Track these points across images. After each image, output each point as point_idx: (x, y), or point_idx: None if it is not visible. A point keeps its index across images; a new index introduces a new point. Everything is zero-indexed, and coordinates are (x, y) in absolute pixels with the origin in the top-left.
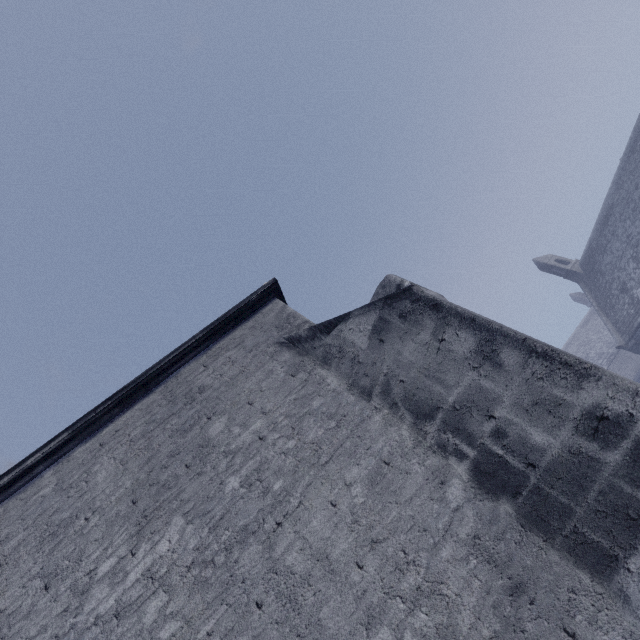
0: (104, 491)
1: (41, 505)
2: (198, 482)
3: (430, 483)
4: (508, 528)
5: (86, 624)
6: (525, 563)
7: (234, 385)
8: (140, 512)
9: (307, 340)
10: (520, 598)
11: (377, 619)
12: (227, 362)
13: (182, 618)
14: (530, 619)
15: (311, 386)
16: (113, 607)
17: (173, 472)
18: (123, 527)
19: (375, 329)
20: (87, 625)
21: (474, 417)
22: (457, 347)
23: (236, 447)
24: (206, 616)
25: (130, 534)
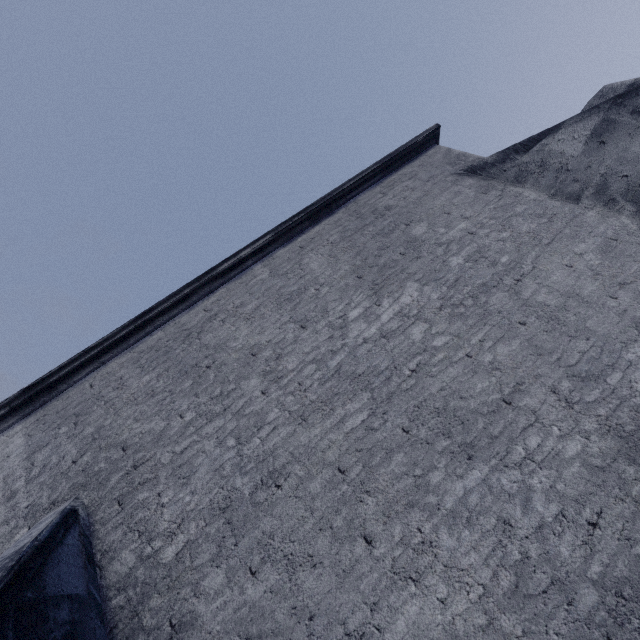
0: (323, 273)
1: (263, 285)
2: (419, 262)
3: None
4: None
5: (356, 343)
6: None
7: (422, 203)
8: (369, 282)
9: (495, 165)
10: None
11: None
12: (406, 189)
13: (449, 335)
14: None
15: (508, 199)
16: (377, 333)
17: (389, 258)
18: (357, 291)
19: (595, 133)
20: (358, 343)
21: None
22: None
23: (447, 240)
24: (473, 332)
25: (367, 295)
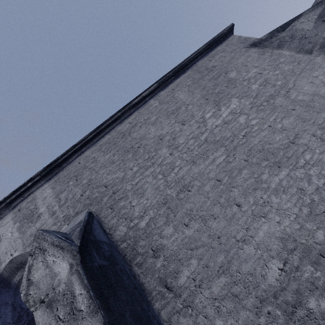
0: (187, 100)
1: (157, 108)
2: (236, 89)
3: None
4: None
5: (212, 128)
6: None
7: (231, 62)
8: (212, 101)
9: (266, 40)
10: None
11: None
12: (221, 57)
13: (258, 118)
14: None
15: (275, 56)
16: (222, 122)
17: (220, 89)
18: (207, 106)
19: (320, 16)
20: (213, 128)
21: None
22: None
23: (248, 78)
24: (269, 116)
25: (213, 106)
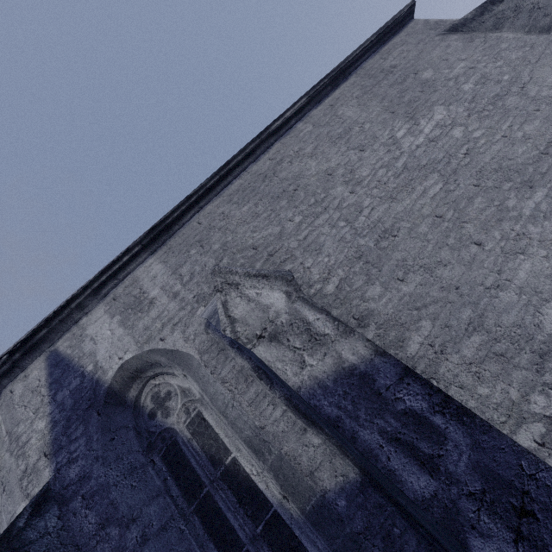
0: (360, 117)
1: (312, 134)
2: (438, 94)
3: None
4: None
5: (411, 149)
6: None
7: (421, 58)
8: (402, 114)
9: (474, 19)
10: None
11: None
12: (402, 52)
13: (483, 129)
14: None
15: (492, 41)
16: (425, 140)
17: (411, 96)
18: (395, 121)
19: None
20: (413, 149)
21: None
22: None
23: (454, 76)
24: (501, 123)
25: (405, 121)
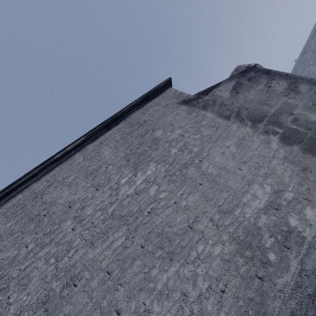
0: (110, 158)
1: (79, 165)
2: (157, 151)
3: (263, 144)
4: (298, 154)
5: (123, 198)
6: (306, 162)
7: (161, 119)
8: (132, 163)
9: (194, 100)
10: (306, 171)
11: (252, 183)
12: (154, 111)
13: (167, 191)
14: (311, 176)
15: (200, 117)
16: (133, 192)
17: (143, 149)
18: (126, 168)
19: (234, 88)
20: (123, 198)
21: (283, 116)
22: (277, 88)
23: (171, 139)
24: (178, 190)
25: (131, 170)
